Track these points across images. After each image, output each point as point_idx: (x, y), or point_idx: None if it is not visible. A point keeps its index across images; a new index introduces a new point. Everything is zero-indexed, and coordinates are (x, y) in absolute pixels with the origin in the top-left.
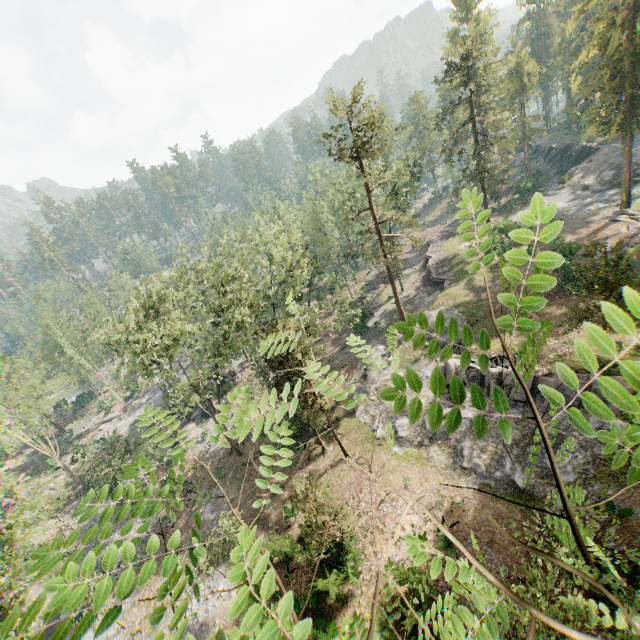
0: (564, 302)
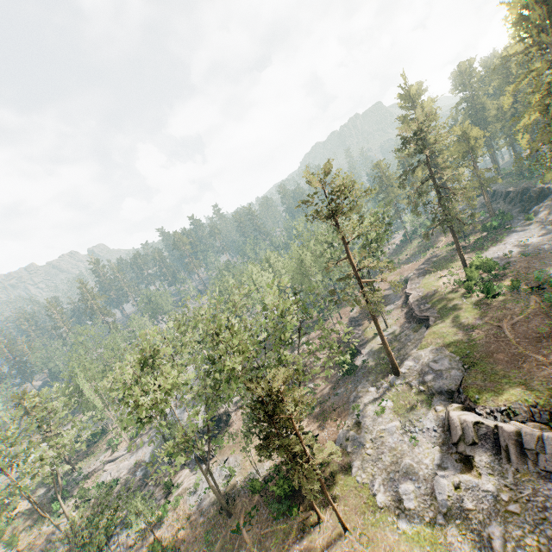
0: None
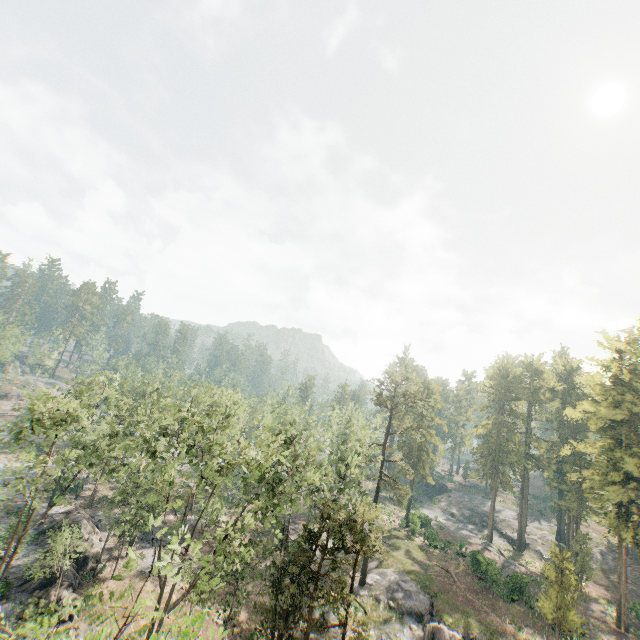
0: (497, 601)
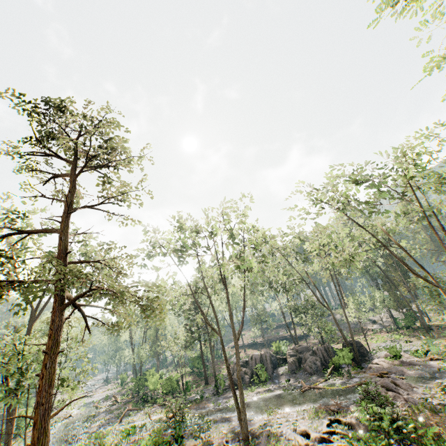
0: None
